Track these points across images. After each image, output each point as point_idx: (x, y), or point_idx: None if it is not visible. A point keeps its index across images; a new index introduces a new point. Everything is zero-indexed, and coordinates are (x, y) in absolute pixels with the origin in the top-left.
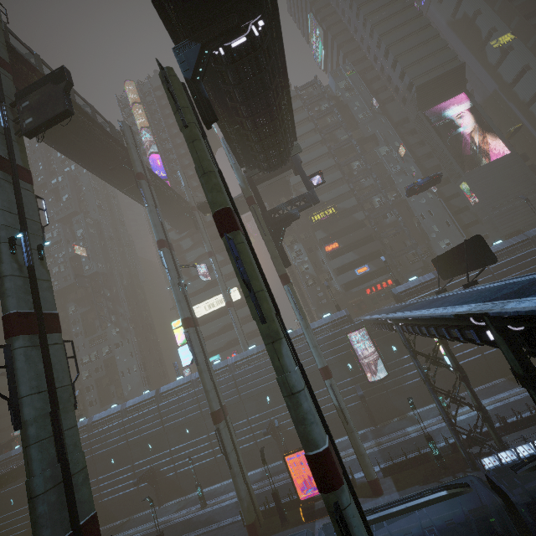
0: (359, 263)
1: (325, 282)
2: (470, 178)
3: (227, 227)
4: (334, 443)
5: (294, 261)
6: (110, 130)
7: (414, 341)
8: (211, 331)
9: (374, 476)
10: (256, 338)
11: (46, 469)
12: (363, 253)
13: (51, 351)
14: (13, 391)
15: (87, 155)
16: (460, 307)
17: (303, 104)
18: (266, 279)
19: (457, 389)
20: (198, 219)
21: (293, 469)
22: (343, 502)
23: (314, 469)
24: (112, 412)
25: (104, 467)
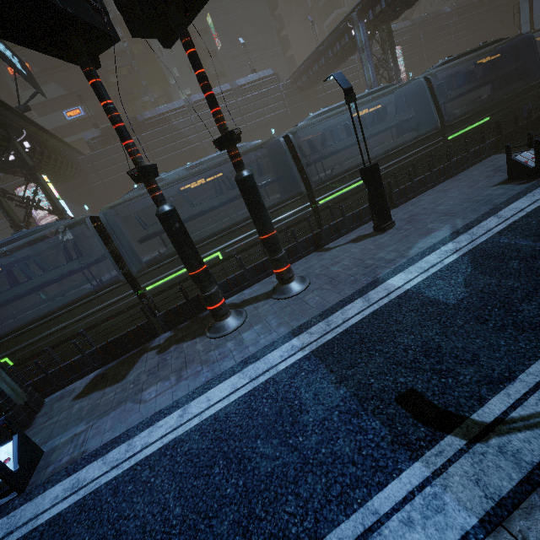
0: (70, 102)
1: None
2: (213, 8)
3: None
4: None
5: None
6: None
7: None
8: None
9: None
10: None
11: None
12: (72, 87)
13: None
14: None
15: None
16: None
17: None
18: None
19: (55, 234)
20: None
21: None
22: None
23: None
24: None
25: None
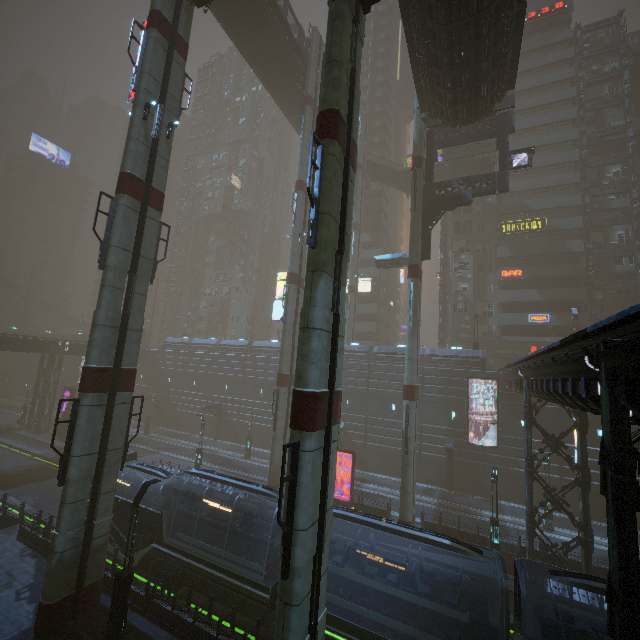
0: (539, 308)
1: (475, 310)
2: None
3: (324, 132)
4: (332, 402)
5: (452, 274)
6: (298, 35)
7: (538, 408)
8: None
9: (409, 519)
10: (368, 342)
11: (110, 310)
12: (552, 297)
13: (147, 223)
14: (107, 237)
15: (264, 62)
16: (585, 345)
17: (576, 55)
18: (346, 212)
19: (565, 491)
20: (359, 180)
21: (338, 474)
22: (305, 445)
23: (294, 404)
24: (208, 342)
25: (187, 384)
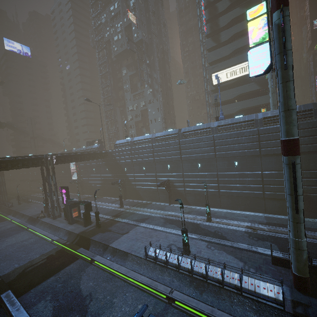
0: None
1: None
2: None
3: None
4: None
5: None
6: None
7: None
8: (226, 98)
9: None
10: None
11: None
12: None
13: None
14: None
15: None
16: None
17: None
18: None
19: None
20: None
21: None
22: None
23: None
24: (146, 137)
25: (138, 169)
